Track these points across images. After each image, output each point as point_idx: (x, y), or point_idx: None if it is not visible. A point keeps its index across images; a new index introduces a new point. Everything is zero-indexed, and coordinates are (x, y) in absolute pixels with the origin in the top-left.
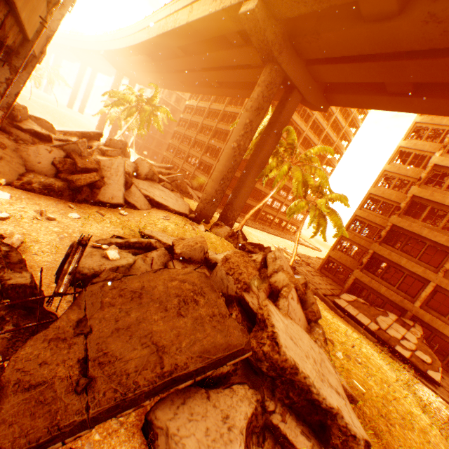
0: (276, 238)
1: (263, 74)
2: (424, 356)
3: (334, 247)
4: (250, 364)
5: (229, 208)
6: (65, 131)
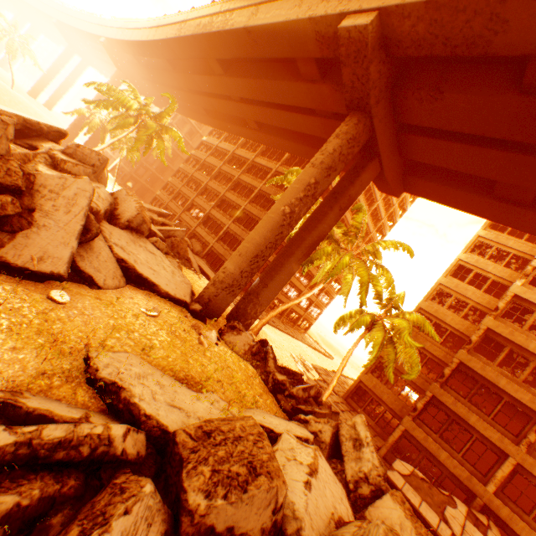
0: (290, 340)
1: (346, 123)
2: None
3: (369, 369)
4: None
5: (251, 300)
6: None
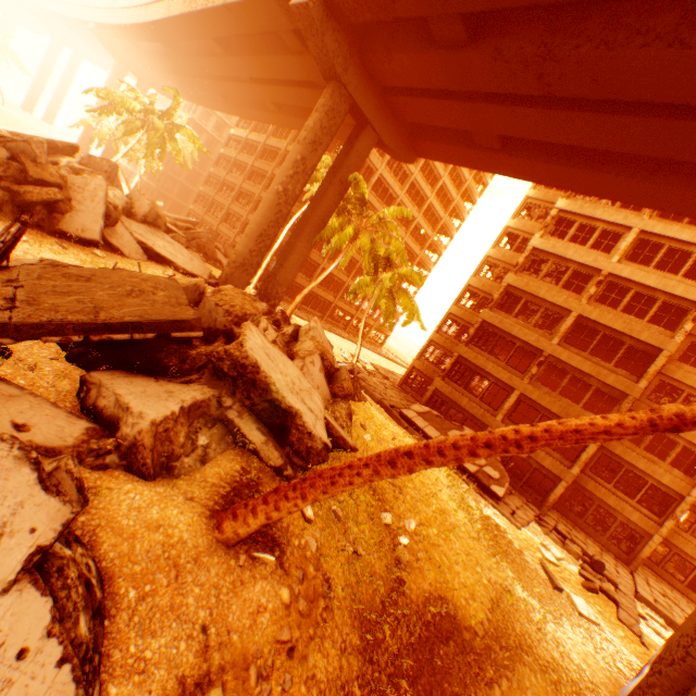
0: (348, 343)
1: (323, 96)
2: (492, 471)
3: (421, 355)
4: (216, 373)
5: (271, 281)
6: (13, 132)
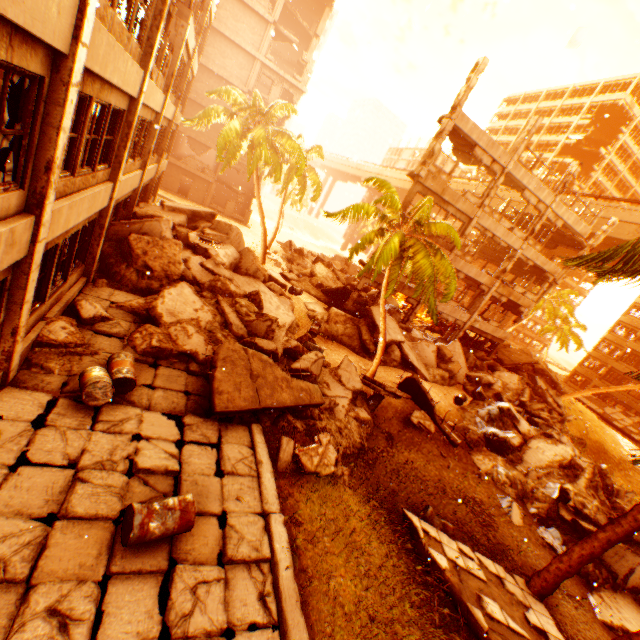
0: None
1: None
2: (632, 429)
3: (581, 363)
4: (534, 372)
5: None
6: None
